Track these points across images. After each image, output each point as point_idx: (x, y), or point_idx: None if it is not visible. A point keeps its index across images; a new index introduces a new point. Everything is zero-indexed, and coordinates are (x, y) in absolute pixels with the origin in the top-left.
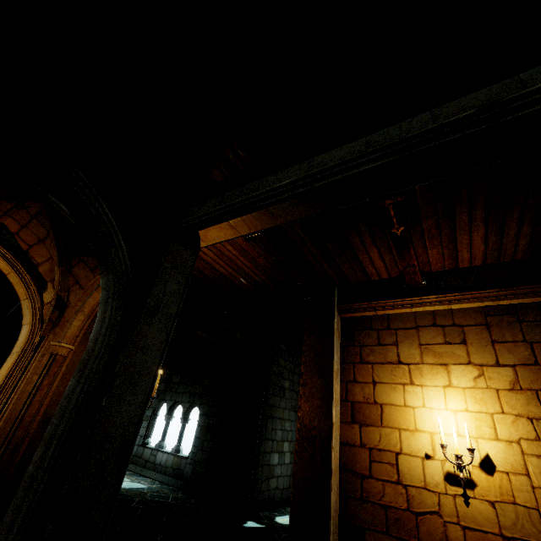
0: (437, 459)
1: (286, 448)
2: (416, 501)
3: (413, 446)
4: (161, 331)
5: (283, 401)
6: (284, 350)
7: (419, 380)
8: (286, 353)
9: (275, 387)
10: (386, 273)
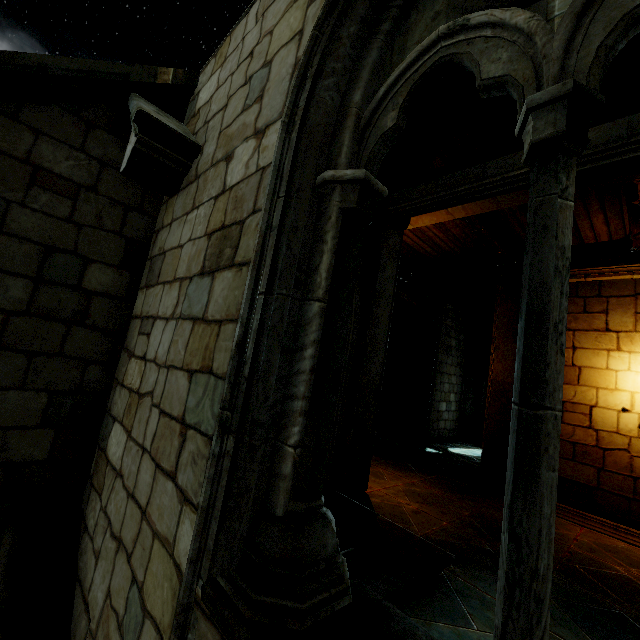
0: (634, 412)
1: (452, 398)
2: (605, 441)
3: (610, 402)
4: (386, 310)
5: (450, 358)
6: (451, 310)
7: (628, 347)
8: (453, 313)
9: (442, 346)
10: (607, 236)
